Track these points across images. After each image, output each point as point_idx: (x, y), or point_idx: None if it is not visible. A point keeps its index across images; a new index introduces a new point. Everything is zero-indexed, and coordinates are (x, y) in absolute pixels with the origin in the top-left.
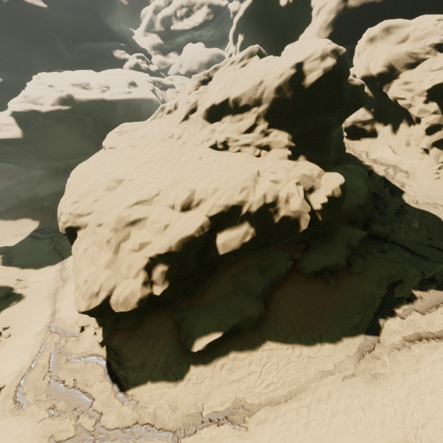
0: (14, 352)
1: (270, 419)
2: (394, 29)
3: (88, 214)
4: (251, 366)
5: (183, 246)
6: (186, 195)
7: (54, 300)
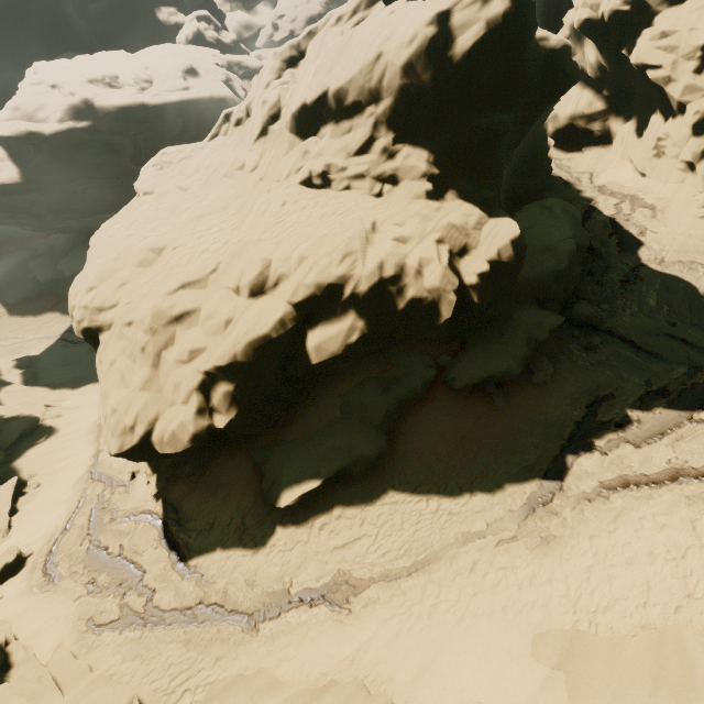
0: (46, 508)
1: (384, 599)
2: None
3: (113, 308)
4: (364, 527)
5: (255, 353)
6: (256, 270)
7: (98, 435)
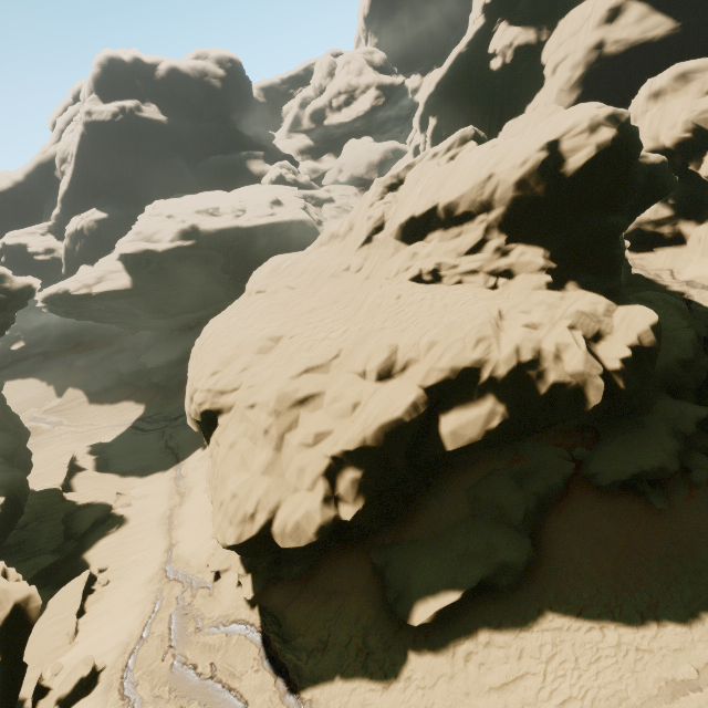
0: (116, 610)
1: None
2: (695, 74)
3: (234, 391)
4: (523, 660)
5: (386, 438)
6: (384, 355)
7: (169, 527)
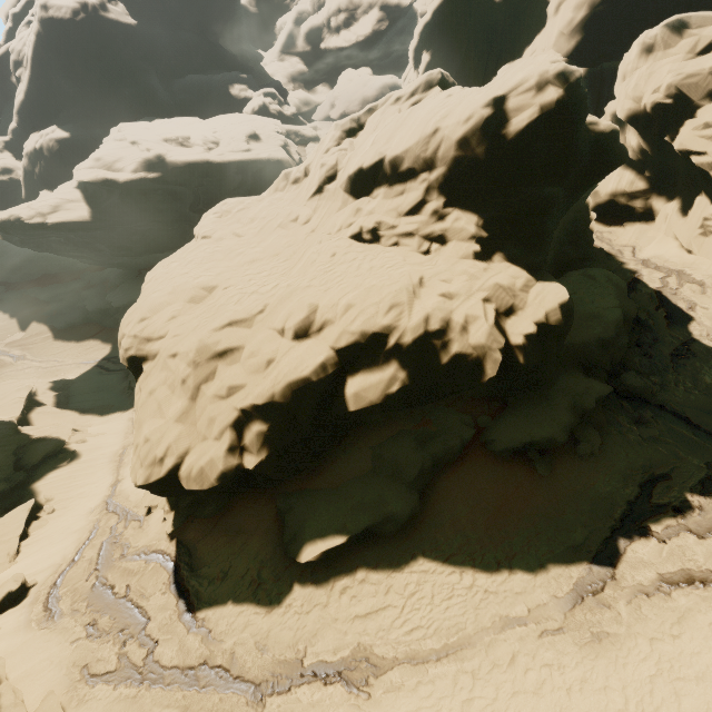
0: (56, 536)
1: (409, 686)
2: (691, 30)
3: (160, 339)
4: (389, 595)
5: (293, 395)
6: (303, 314)
7: (119, 464)
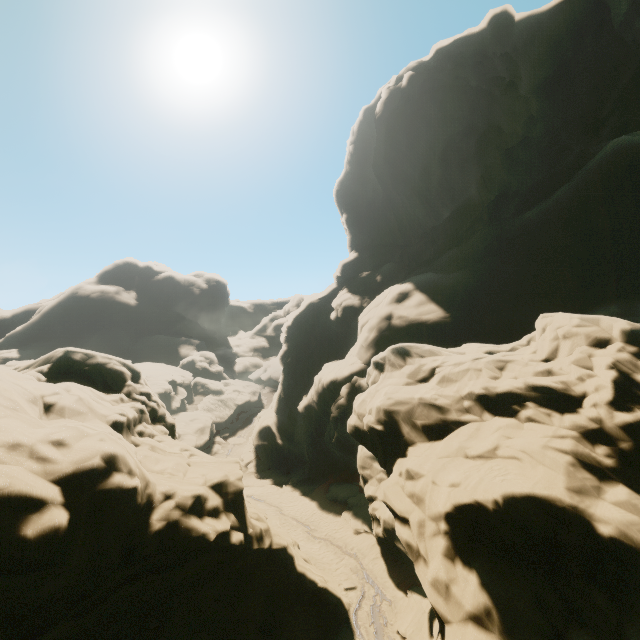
0: None
1: None
2: (412, 357)
3: None
4: None
5: None
6: None
7: None
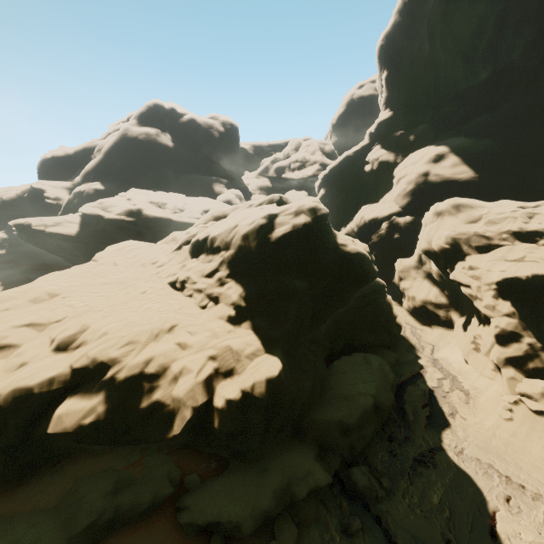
0: None
1: None
2: (464, 207)
3: None
4: None
5: (13, 401)
6: (73, 331)
7: None
